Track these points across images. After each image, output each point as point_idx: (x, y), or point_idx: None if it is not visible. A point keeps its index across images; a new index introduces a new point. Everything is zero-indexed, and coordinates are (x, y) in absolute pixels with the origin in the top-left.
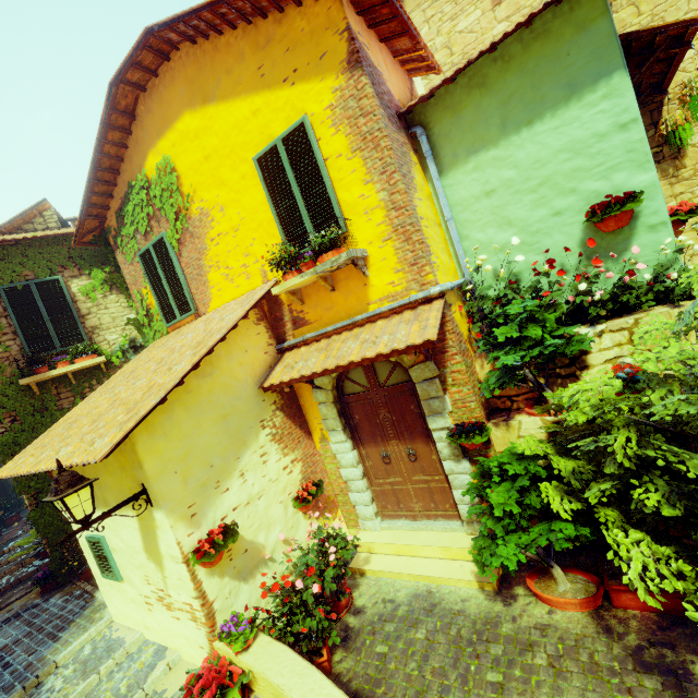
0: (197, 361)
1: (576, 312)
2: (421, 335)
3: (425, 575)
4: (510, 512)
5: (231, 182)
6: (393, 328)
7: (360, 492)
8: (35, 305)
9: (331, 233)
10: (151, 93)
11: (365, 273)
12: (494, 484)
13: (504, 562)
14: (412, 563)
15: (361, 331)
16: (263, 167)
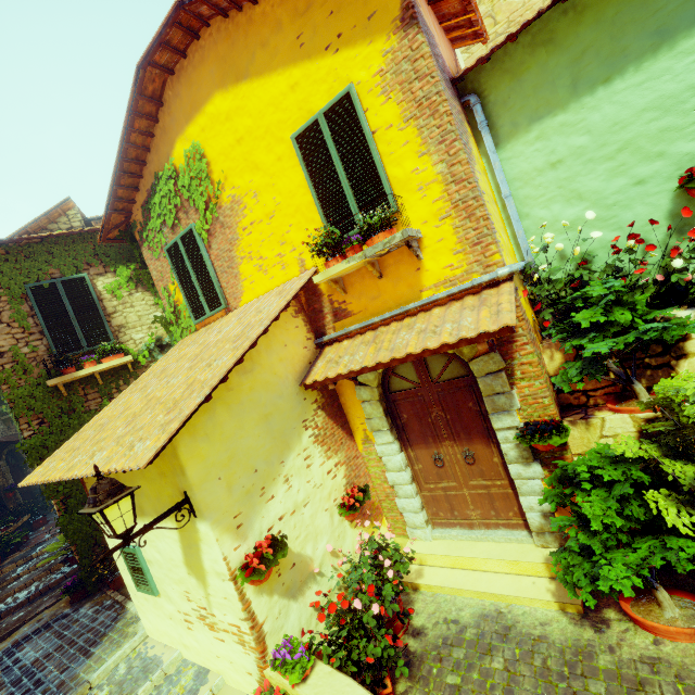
0: (241, 355)
1: (666, 293)
2: (495, 321)
3: (492, 592)
4: (606, 524)
5: (266, 165)
6: (454, 316)
7: (409, 498)
8: (61, 304)
9: (381, 213)
10: (179, 76)
11: (420, 256)
12: (580, 492)
13: (615, 586)
14: (474, 578)
15: (414, 320)
16: (302, 146)
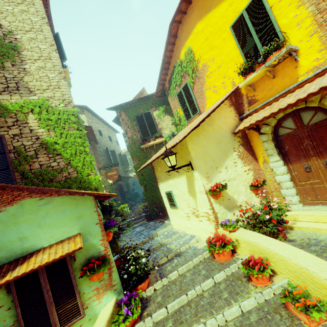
0: (209, 113)
1: None
2: None
3: None
4: None
5: (217, 45)
6: (318, 82)
7: (288, 188)
8: (143, 121)
9: (274, 43)
10: (183, 23)
11: (297, 59)
12: None
13: None
14: None
15: (292, 93)
16: (234, 29)
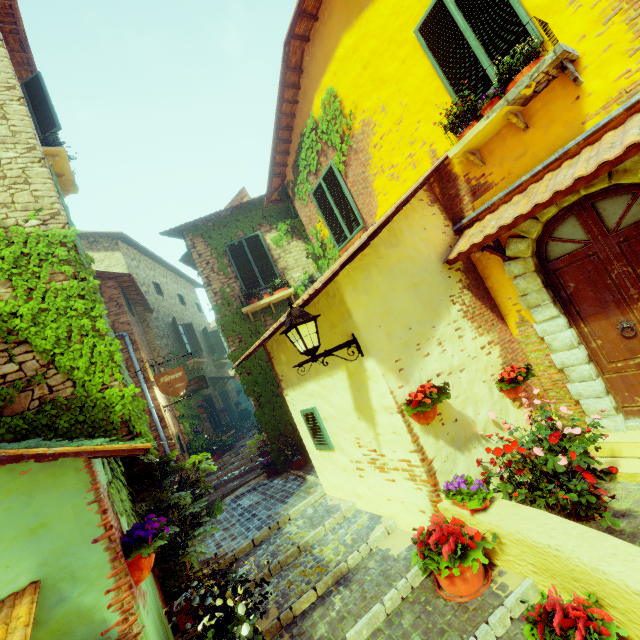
0: (389, 215)
1: None
2: None
3: None
4: None
5: (391, 75)
6: None
7: (586, 380)
8: (246, 256)
9: (522, 48)
10: (313, 40)
11: (578, 78)
12: None
13: None
14: None
15: (576, 158)
16: (425, 34)
